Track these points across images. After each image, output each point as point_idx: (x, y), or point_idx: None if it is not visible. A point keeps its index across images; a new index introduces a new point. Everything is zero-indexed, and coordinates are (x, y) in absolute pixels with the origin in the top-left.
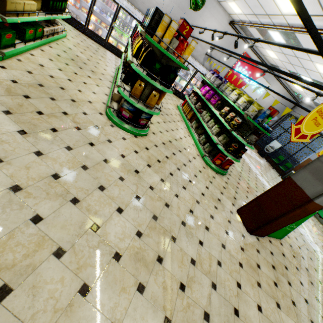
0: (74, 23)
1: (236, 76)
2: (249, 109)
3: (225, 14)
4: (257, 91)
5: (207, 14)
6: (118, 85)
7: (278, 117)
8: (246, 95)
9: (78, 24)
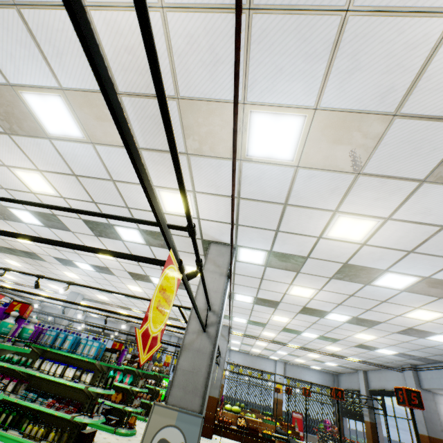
0: None
1: None
2: None
3: None
4: None
5: None
6: None
7: None
8: None
9: None
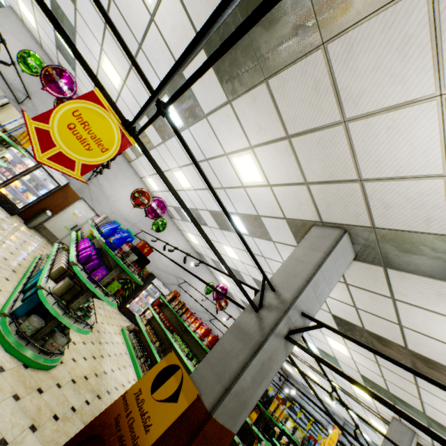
0: (129, 314)
1: None
2: (296, 434)
3: (239, 311)
4: None
5: (228, 310)
6: (238, 441)
7: (275, 392)
8: (290, 419)
9: (132, 315)
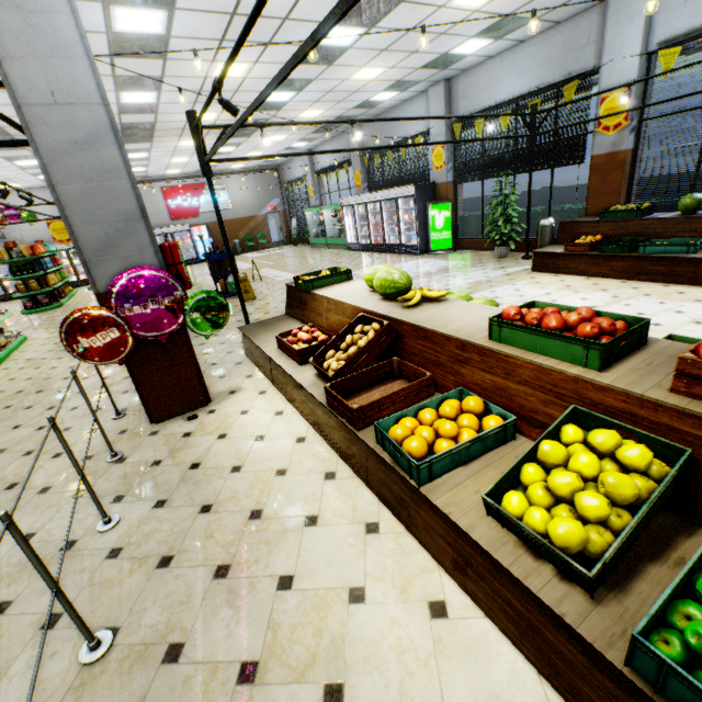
0: None
1: (182, 209)
2: None
3: None
4: (220, 200)
5: None
6: (13, 295)
7: (279, 198)
8: None
9: (0, 298)
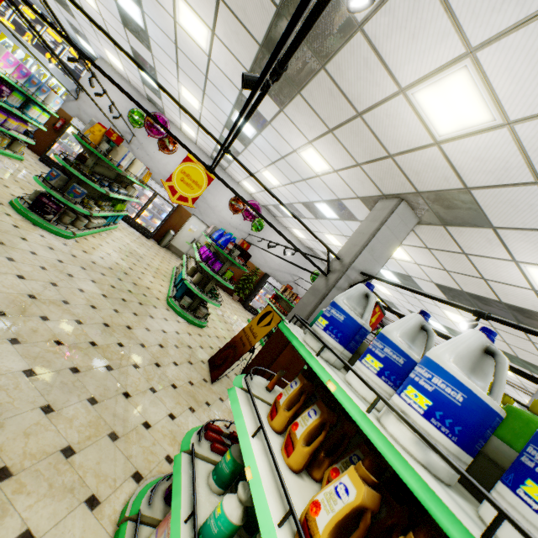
0: (253, 311)
1: None
2: None
3: None
4: None
5: None
6: None
7: None
8: None
9: (256, 311)
